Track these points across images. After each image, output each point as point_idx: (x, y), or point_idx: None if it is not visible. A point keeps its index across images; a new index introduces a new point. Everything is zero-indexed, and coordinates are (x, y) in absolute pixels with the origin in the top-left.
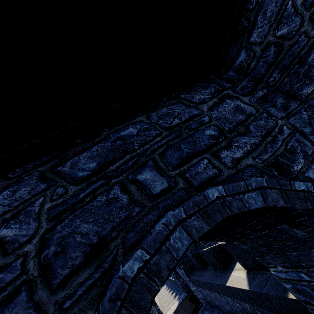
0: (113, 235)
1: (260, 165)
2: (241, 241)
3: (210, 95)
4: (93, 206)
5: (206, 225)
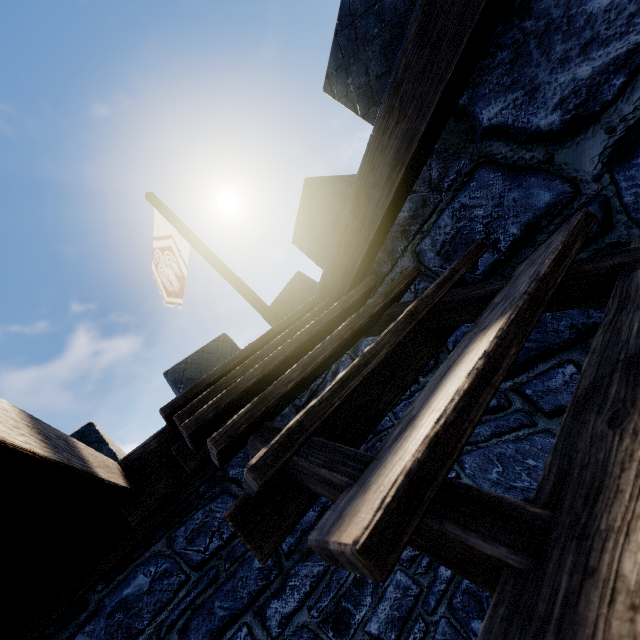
0: None
1: (315, 622)
2: None
3: None
4: None
5: None
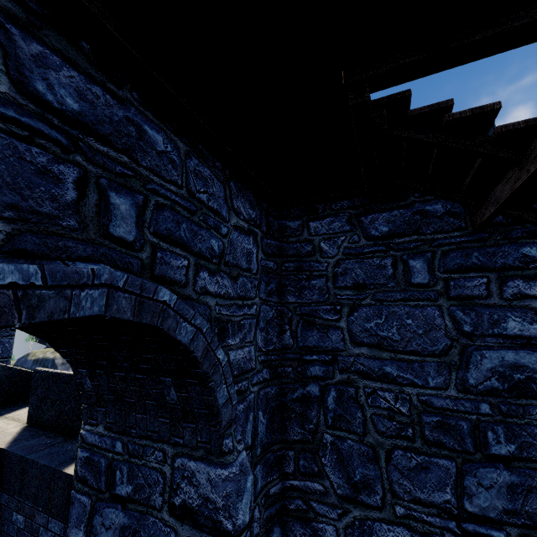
0: (6, 213)
1: (215, 314)
2: (95, 373)
3: (247, 217)
4: (15, 148)
5: (131, 314)
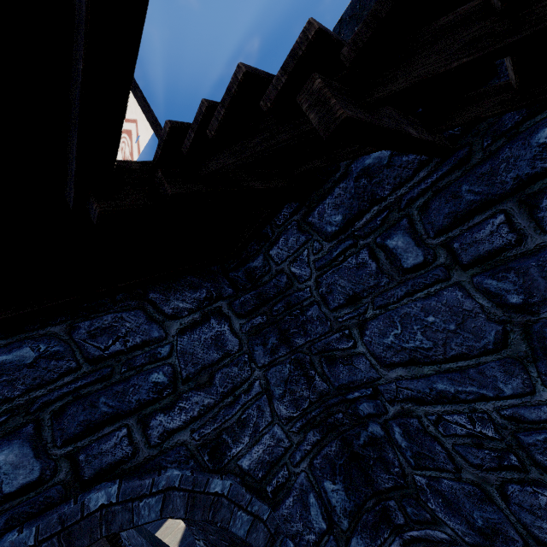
0: None
1: (195, 444)
2: None
3: (194, 305)
4: None
5: None
